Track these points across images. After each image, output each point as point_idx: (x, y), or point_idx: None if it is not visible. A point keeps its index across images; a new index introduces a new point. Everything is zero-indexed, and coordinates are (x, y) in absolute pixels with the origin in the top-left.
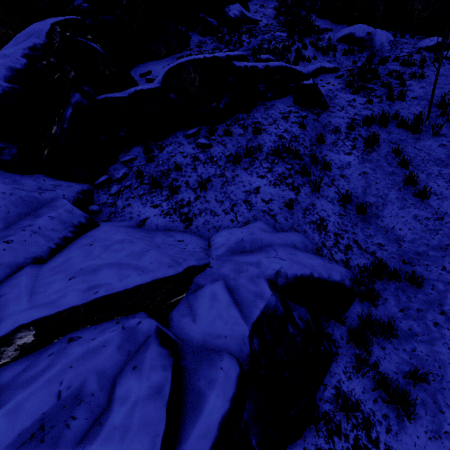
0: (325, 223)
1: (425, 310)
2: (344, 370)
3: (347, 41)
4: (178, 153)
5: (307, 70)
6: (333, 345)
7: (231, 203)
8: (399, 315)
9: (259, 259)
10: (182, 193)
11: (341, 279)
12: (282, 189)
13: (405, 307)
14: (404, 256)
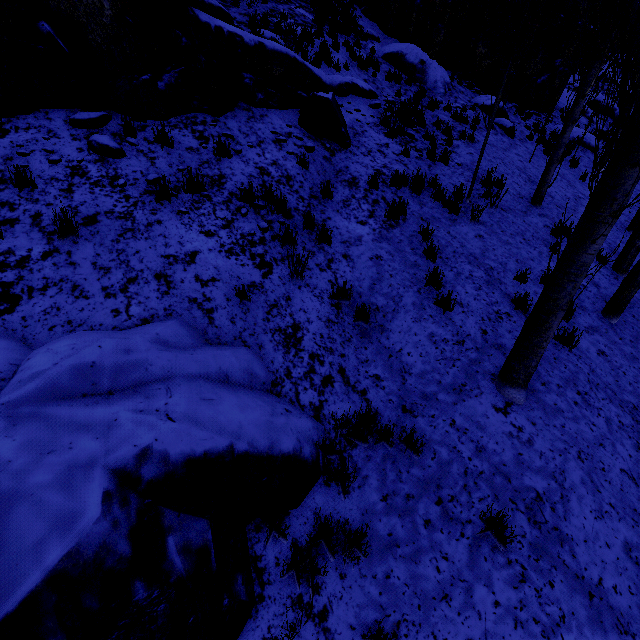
0: (300, 333)
1: (418, 496)
2: (265, 634)
3: (395, 63)
4: (40, 151)
5: (331, 80)
6: (258, 580)
7: (127, 275)
8: (379, 507)
9: (116, 416)
10: (15, 236)
11: (296, 447)
12: (241, 262)
13: (391, 492)
14: (407, 399)
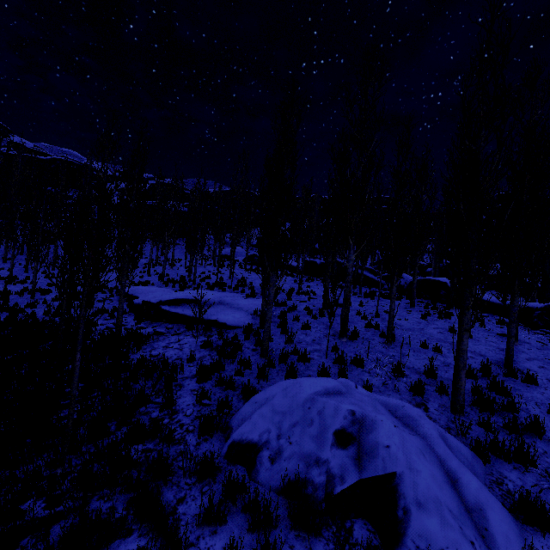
0: None
1: None
2: None
3: None
4: None
5: None
6: None
7: None
8: None
9: None
10: None
11: None
12: None
13: None
14: None
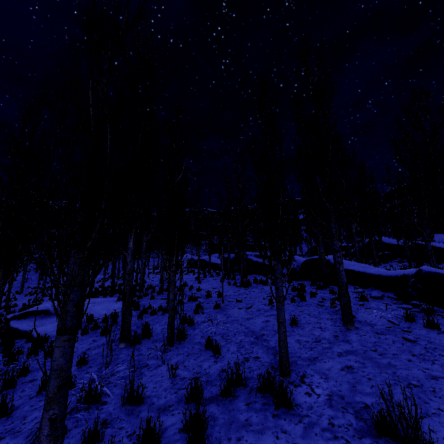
0: None
1: None
2: None
3: None
4: None
5: None
6: None
7: None
8: None
9: None
10: None
11: None
12: None
13: None
14: None
